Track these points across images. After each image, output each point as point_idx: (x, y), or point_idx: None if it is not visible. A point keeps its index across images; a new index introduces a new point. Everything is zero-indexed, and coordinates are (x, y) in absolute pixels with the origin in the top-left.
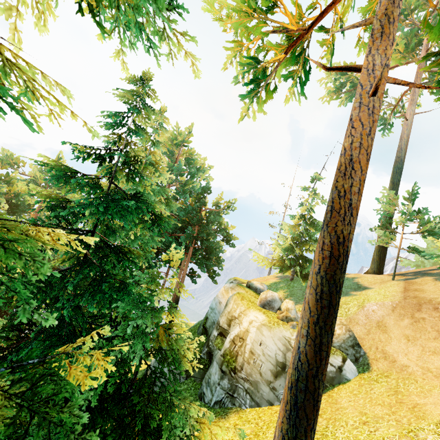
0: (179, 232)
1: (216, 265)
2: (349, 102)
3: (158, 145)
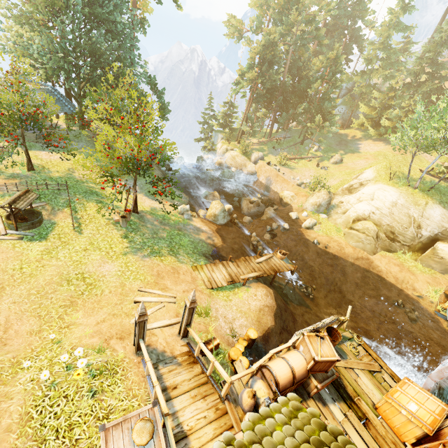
0: None
1: None
2: None
3: None
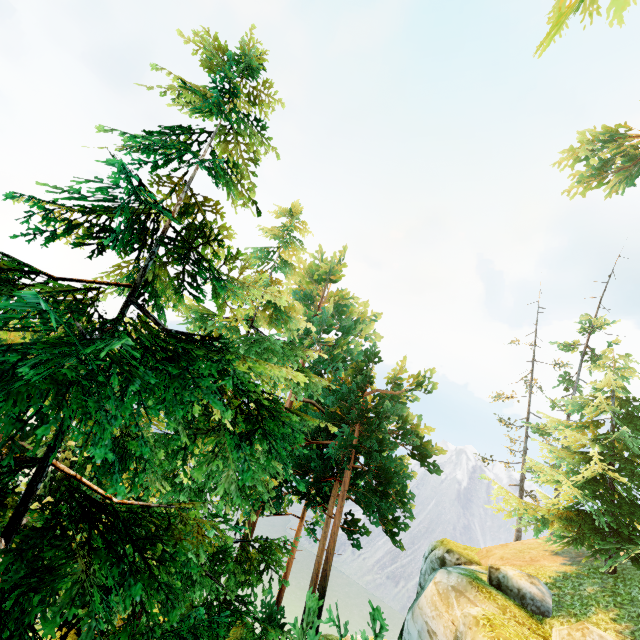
0: (324, 437)
1: (400, 508)
2: (629, 185)
3: (285, 268)
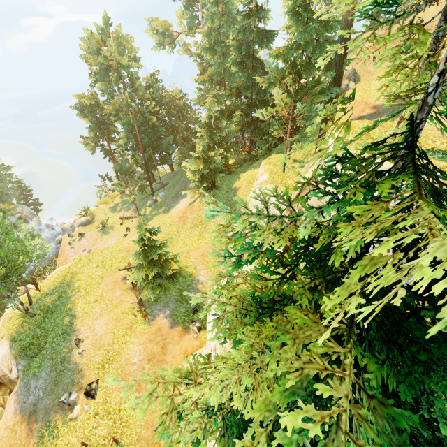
0: None
1: None
2: None
3: None
